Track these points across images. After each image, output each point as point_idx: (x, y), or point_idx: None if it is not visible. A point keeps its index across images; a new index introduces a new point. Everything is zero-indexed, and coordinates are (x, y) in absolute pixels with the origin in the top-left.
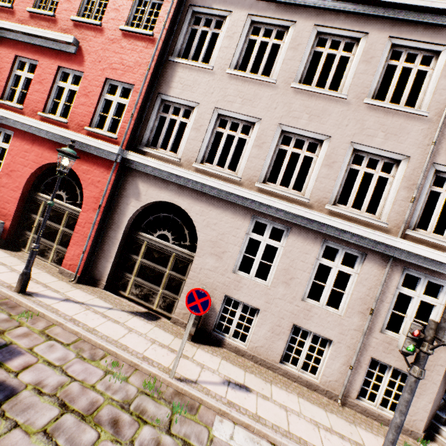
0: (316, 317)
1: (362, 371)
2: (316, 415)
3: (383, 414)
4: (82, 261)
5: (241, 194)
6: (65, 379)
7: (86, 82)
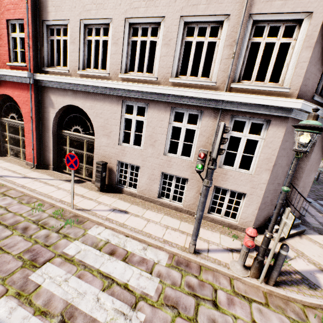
0: (174, 165)
1: (208, 196)
2: (170, 223)
3: (225, 220)
4: (35, 155)
5: (108, 85)
6: (5, 212)
7: None
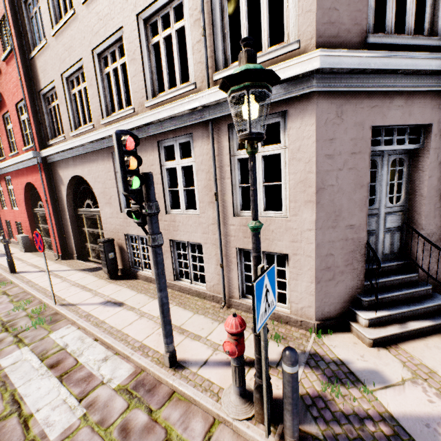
0: (181, 225)
1: (234, 267)
2: (174, 318)
3: None
4: (58, 244)
5: (91, 139)
6: None
7: (12, 117)
